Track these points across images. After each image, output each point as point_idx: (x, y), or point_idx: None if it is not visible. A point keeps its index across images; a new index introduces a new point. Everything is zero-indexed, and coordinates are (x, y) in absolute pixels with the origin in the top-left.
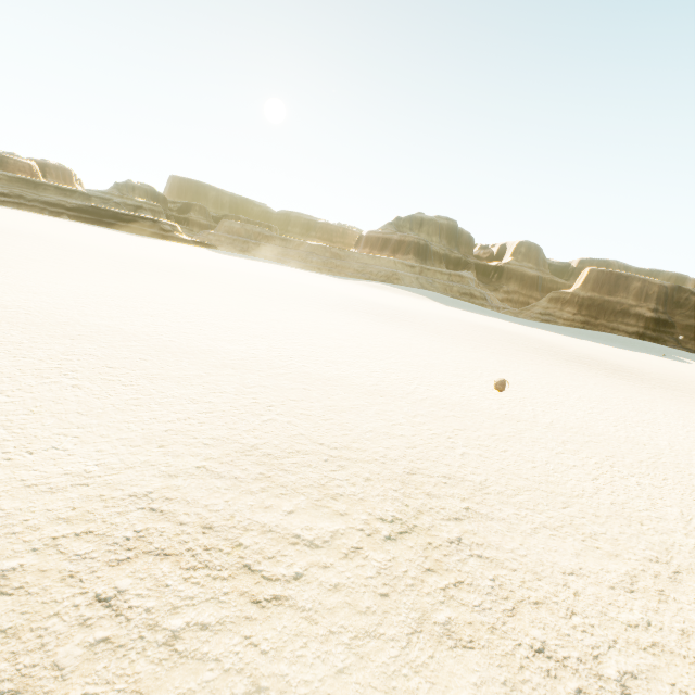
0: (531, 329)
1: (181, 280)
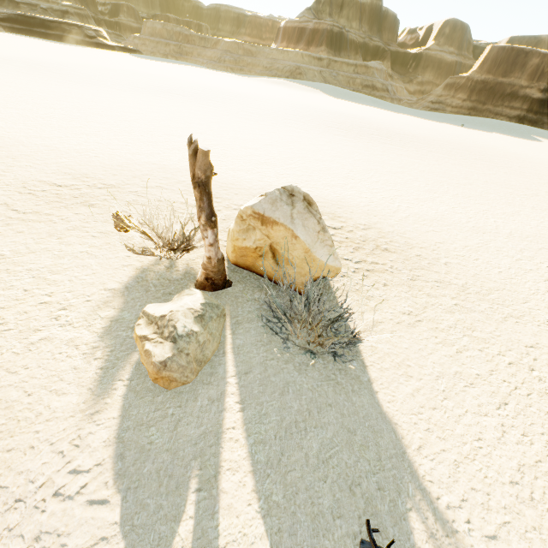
0: (391, 114)
1: (8, 70)
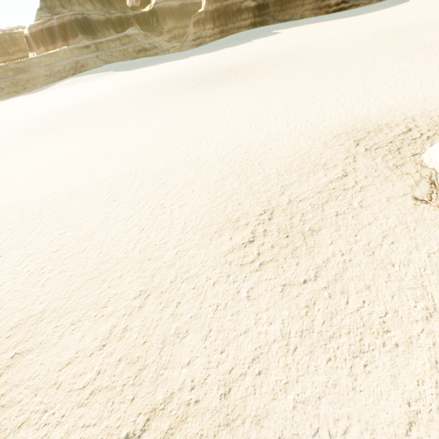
0: (187, 61)
1: None
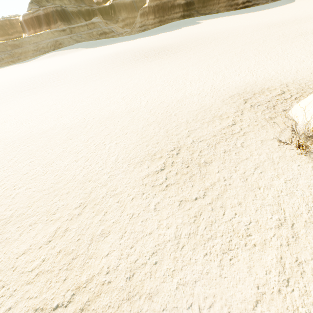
0: (134, 42)
1: None
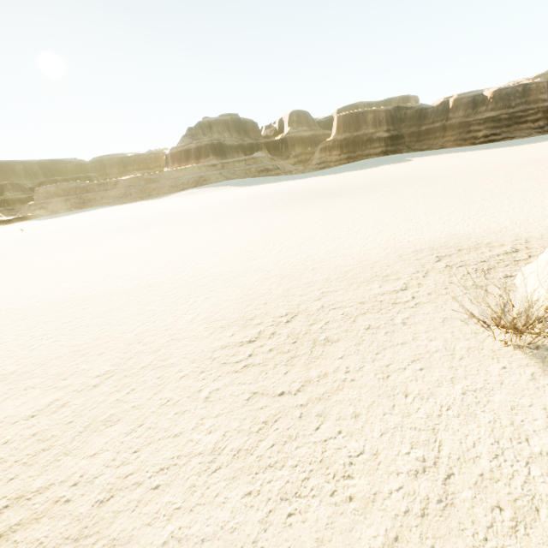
0: (304, 181)
1: None
